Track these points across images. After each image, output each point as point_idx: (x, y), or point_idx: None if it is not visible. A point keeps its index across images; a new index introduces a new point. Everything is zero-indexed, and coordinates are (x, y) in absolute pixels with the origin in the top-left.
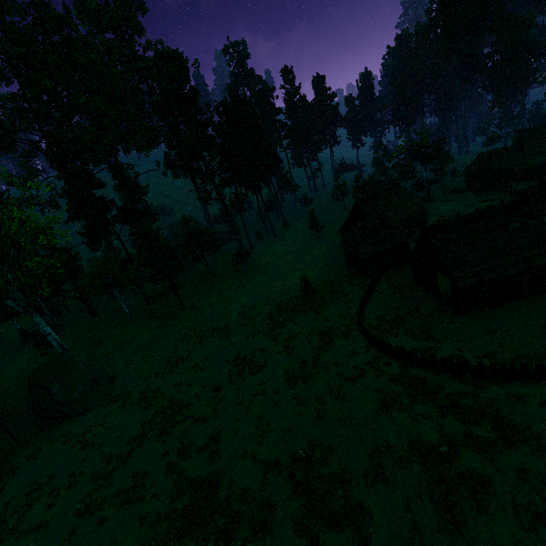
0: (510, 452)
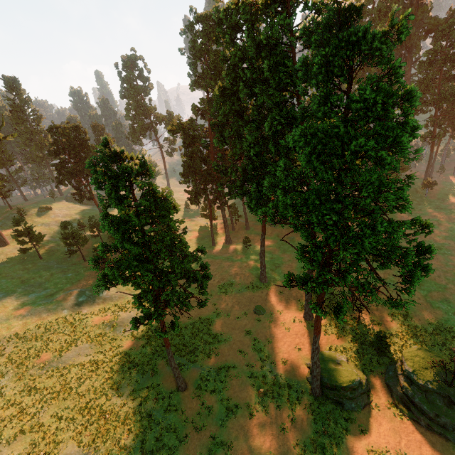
0: None
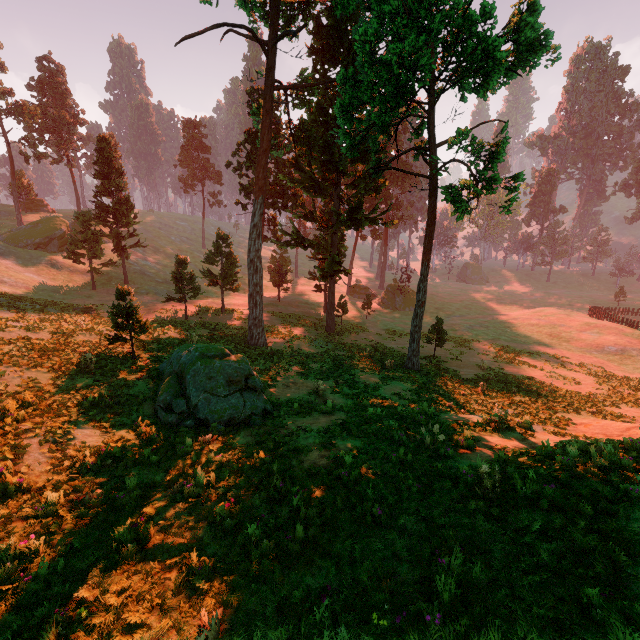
0: (557, 313)
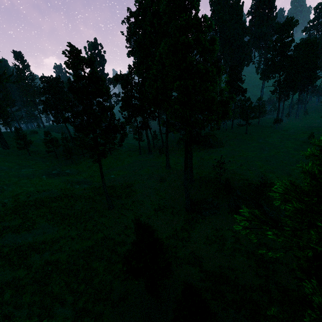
0: None
